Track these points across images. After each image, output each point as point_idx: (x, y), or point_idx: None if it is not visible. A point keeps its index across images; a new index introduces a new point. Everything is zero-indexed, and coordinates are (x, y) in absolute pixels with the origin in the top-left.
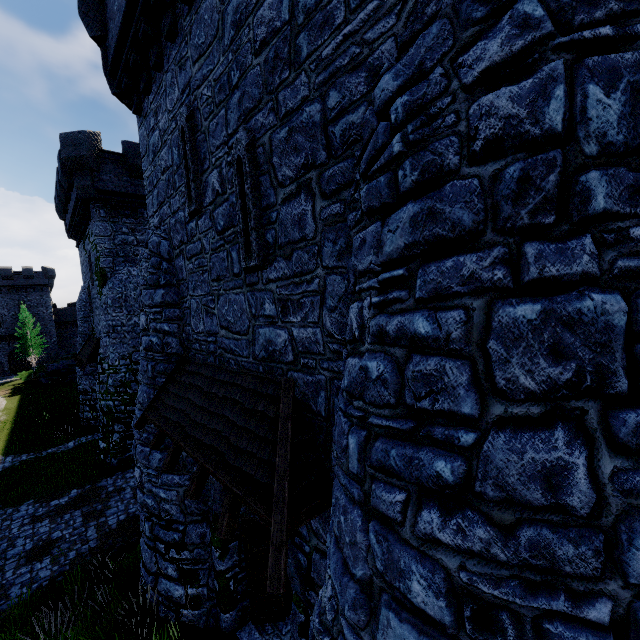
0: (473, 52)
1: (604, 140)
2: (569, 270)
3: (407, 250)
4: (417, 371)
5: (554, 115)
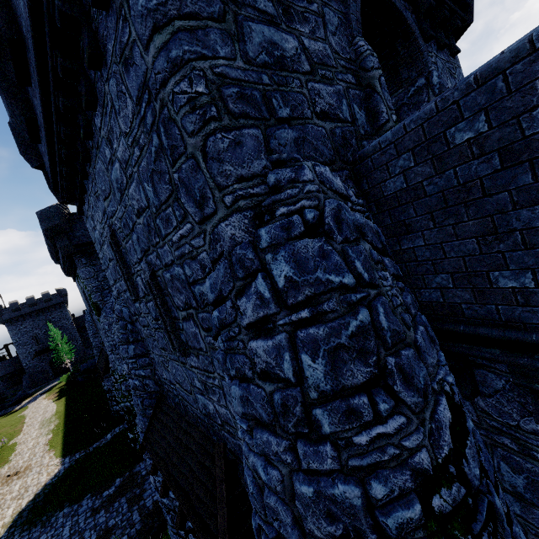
0: (242, 304)
1: (319, 389)
2: (322, 467)
3: (244, 415)
4: (267, 502)
5: (288, 371)
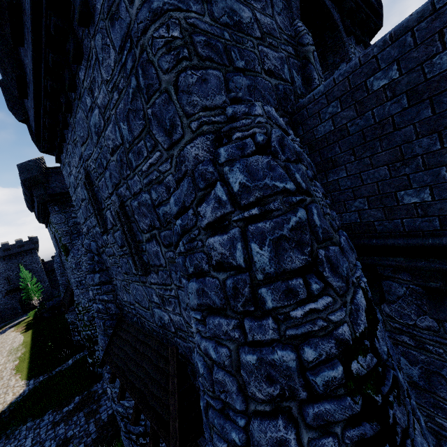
0: (202, 209)
1: (265, 271)
2: (265, 337)
3: (199, 306)
4: (216, 378)
5: (239, 258)
